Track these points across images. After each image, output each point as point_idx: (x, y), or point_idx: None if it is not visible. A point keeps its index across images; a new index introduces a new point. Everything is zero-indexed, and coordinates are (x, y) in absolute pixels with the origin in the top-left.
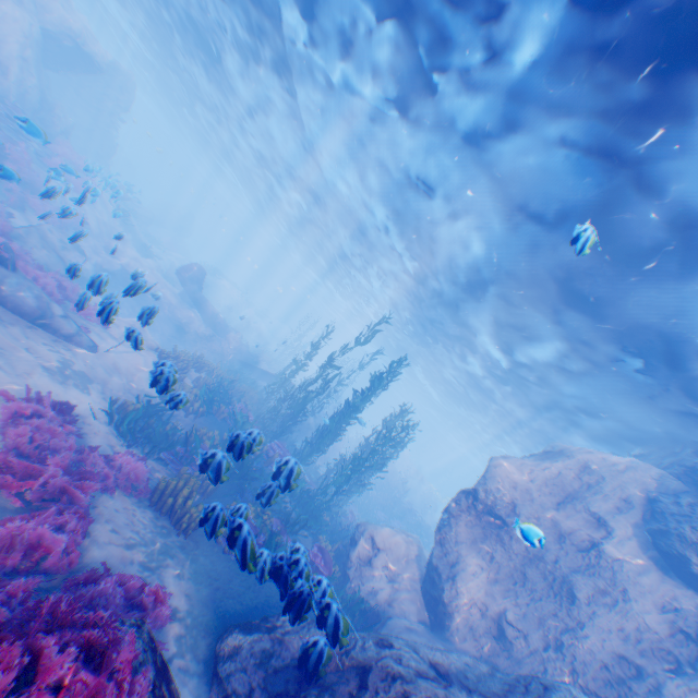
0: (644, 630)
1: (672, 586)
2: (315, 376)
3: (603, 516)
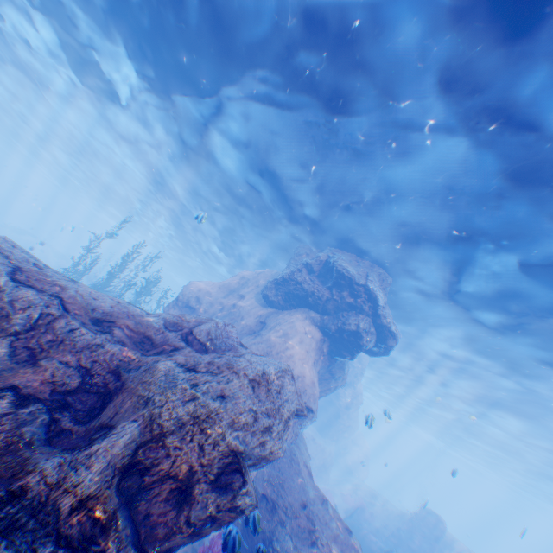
0: (245, 327)
1: (264, 309)
2: (80, 260)
3: (243, 292)
